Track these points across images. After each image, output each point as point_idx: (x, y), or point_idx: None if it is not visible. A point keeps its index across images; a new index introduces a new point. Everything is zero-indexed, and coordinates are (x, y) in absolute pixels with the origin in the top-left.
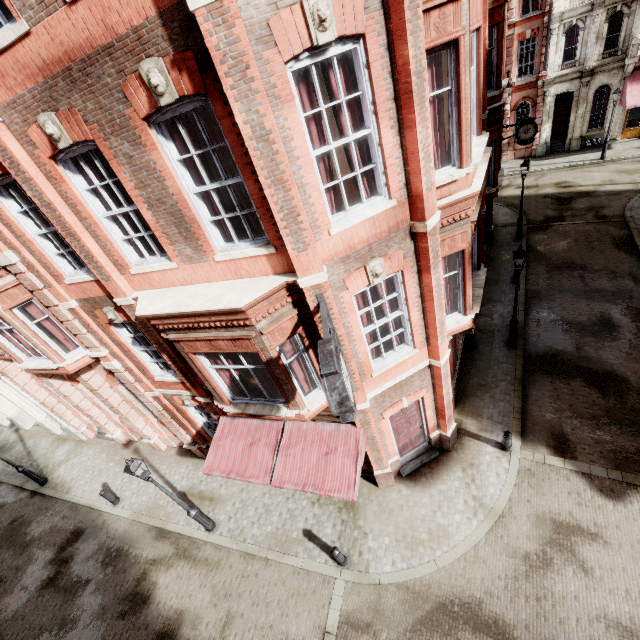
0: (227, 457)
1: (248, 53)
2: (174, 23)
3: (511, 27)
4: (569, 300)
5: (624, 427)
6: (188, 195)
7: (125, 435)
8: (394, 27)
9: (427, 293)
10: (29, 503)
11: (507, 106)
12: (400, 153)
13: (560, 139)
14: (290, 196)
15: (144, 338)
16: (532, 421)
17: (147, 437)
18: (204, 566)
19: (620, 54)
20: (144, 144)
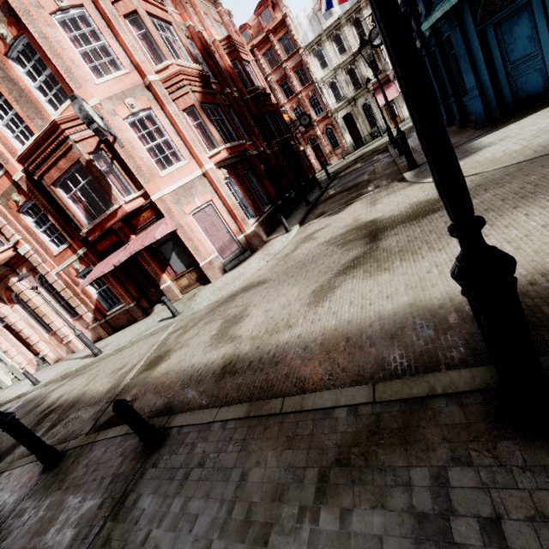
0: (95, 275)
1: (29, 7)
2: (5, 9)
3: (299, 94)
4: (346, 179)
5: (354, 192)
6: (31, 88)
7: (55, 354)
8: (94, 0)
9: (172, 120)
10: None
11: (318, 132)
12: (122, 49)
13: (360, 140)
14: (64, 61)
15: (43, 222)
16: (309, 218)
17: (66, 337)
18: (88, 372)
19: (363, 86)
20: (7, 68)
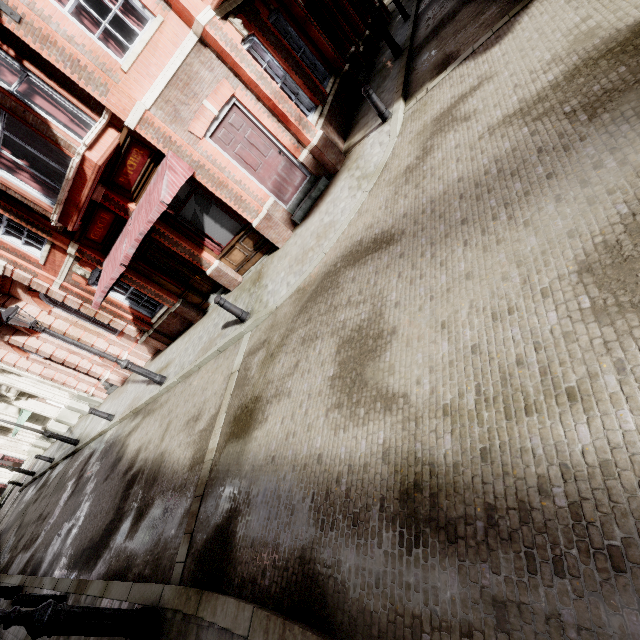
0: (106, 282)
1: None
2: None
3: None
4: None
5: None
6: None
7: (117, 375)
8: None
9: None
10: (70, 462)
11: None
12: None
13: None
14: None
15: None
16: (417, 80)
17: (118, 357)
18: (158, 409)
19: None
20: None
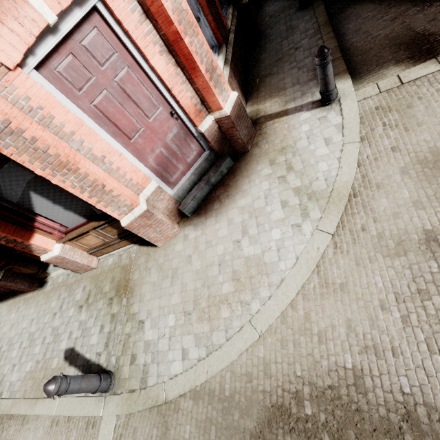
0: None
1: None
2: None
3: None
4: None
5: None
6: None
7: None
8: None
9: None
10: None
11: None
12: None
13: None
14: None
15: None
16: (360, 52)
17: None
18: None
19: None
20: None
